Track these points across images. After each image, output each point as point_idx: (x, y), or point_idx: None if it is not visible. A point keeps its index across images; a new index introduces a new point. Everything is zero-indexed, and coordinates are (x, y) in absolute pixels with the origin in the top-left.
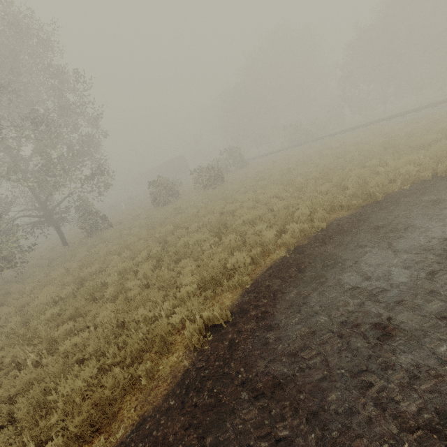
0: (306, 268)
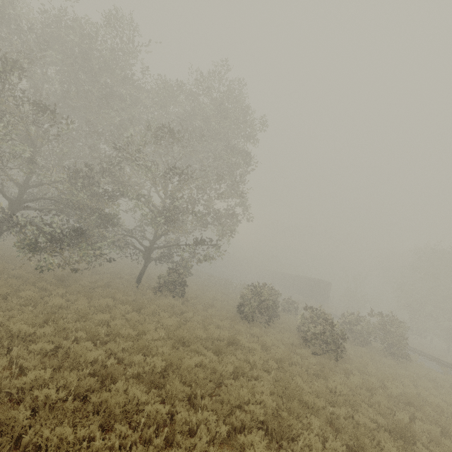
0: None
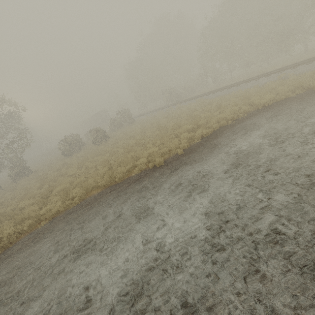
0: (37, 239)
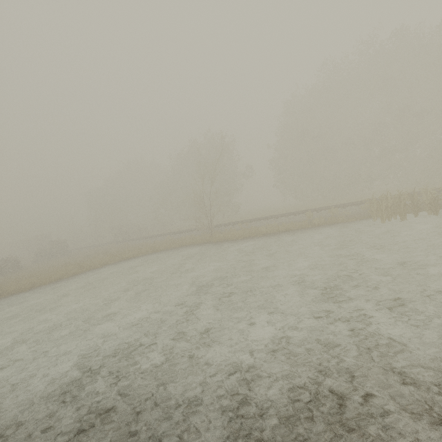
0: None
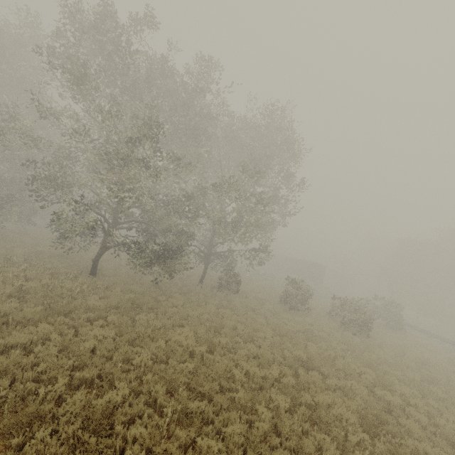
0: None
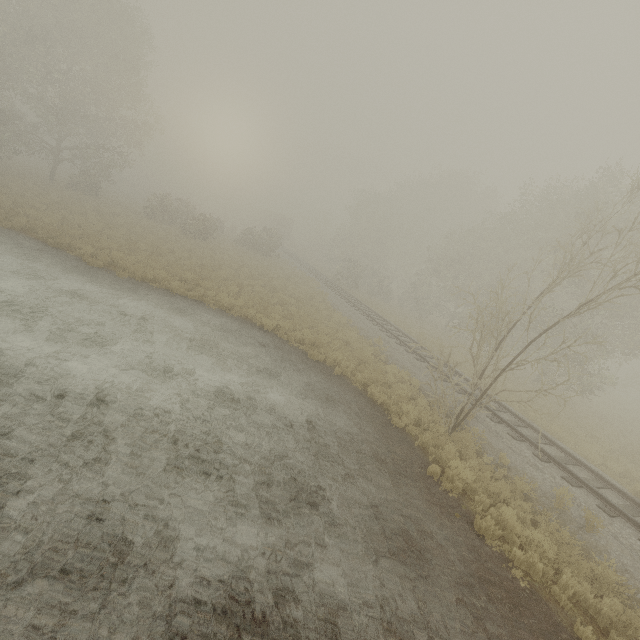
0: None
